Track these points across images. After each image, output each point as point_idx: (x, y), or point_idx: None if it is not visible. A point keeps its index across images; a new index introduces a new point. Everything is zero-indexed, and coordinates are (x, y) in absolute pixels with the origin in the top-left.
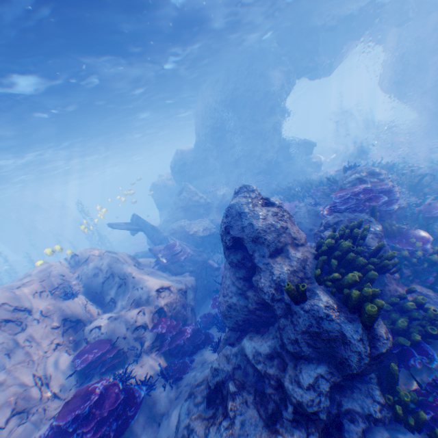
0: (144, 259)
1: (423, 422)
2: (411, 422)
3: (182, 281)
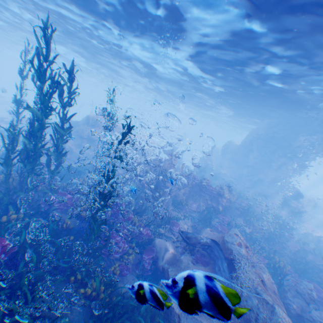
0: None
1: None
2: None
3: None
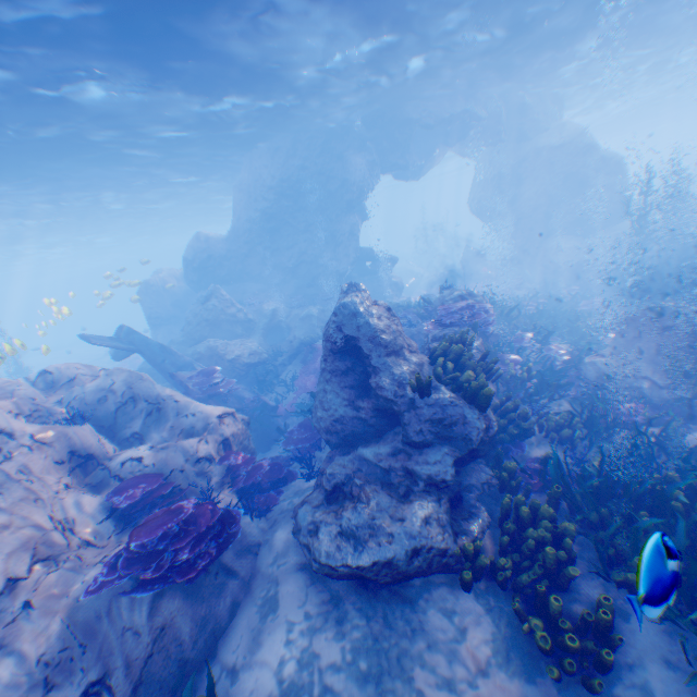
0: None
1: (519, 482)
2: (511, 482)
3: None
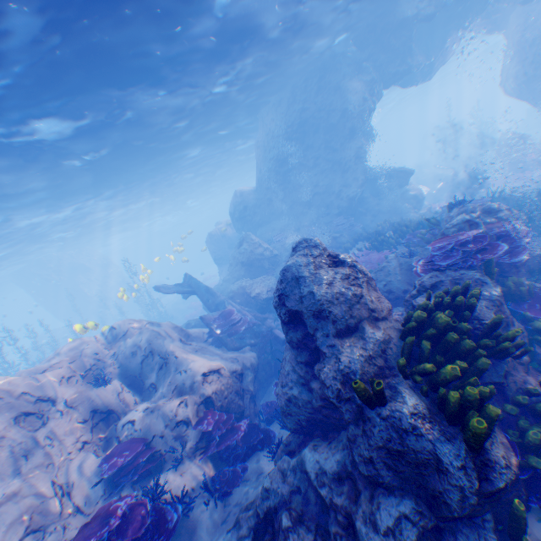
0: (196, 330)
1: None
2: None
3: (238, 359)
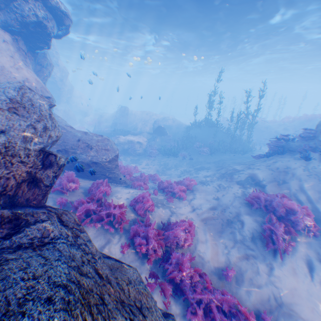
0: None
1: None
2: None
3: None
